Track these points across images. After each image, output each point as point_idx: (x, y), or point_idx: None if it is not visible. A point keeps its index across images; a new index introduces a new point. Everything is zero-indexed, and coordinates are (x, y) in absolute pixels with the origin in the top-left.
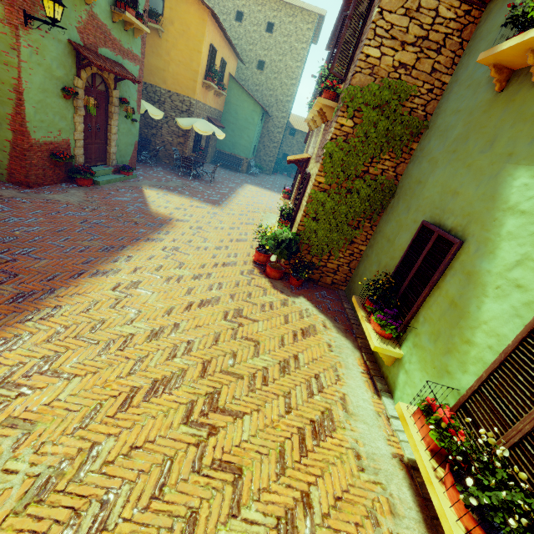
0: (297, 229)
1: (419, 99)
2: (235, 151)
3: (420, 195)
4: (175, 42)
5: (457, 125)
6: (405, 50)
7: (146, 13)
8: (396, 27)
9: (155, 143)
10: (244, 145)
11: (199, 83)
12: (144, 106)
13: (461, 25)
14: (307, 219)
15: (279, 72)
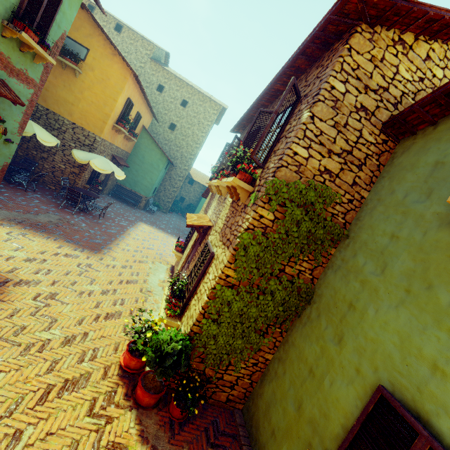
0: (191, 329)
1: (340, 206)
2: (136, 188)
3: (357, 327)
4: (92, 85)
5: (400, 254)
6: (331, 158)
7: (55, 46)
8: (325, 134)
9: (43, 167)
10: (146, 185)
11: (109, 125)
12: (34, 129)
13: (379, 150)
14: (206, 320)
15: (187, 135)
